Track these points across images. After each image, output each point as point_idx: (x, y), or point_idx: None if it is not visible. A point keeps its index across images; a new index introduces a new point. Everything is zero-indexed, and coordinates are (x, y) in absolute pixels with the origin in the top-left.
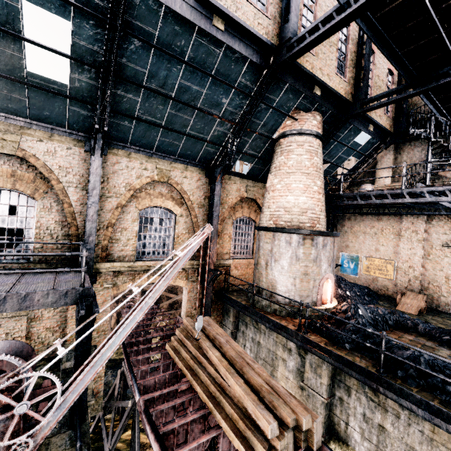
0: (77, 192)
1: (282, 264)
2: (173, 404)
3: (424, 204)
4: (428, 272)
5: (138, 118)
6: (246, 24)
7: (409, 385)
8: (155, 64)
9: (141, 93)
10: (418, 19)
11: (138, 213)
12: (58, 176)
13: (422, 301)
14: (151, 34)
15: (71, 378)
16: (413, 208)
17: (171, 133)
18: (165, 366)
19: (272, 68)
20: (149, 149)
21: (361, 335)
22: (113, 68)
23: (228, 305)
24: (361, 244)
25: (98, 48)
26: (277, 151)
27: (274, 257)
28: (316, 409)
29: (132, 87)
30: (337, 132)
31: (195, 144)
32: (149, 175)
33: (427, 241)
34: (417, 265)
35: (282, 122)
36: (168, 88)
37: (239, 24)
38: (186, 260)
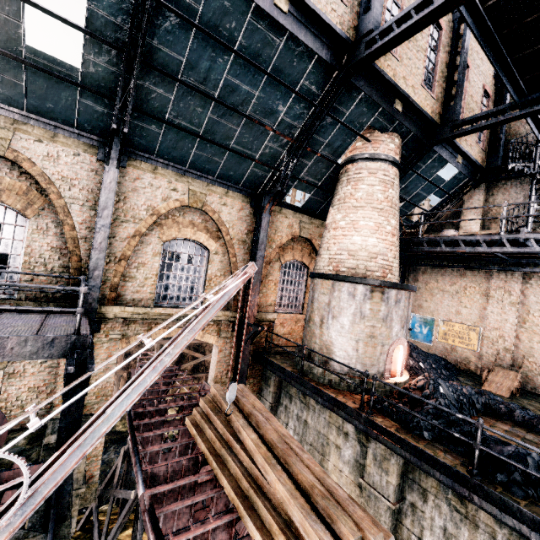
0: (83, 211)
1: (343, 322)
2: (189, 503)
3: (521, 258)
4: (523, 344)
5: (169, 122)
6: (317, 7)
7: (514, 496)
8: (195, 51)
9: (175, 88)
10: (539, 13)
11: (161, 246)
12: (60, 189)
13: (515, 381)
14: (192, 9)
15: (47, 462)
16: (507, 262)
17: (210, 146)
18: (183, 446)
19: (345, 68)
20: (180, 164)
21: (443, 421)
22: (139, 50)
23: (269, 371)
24: (438, 305)
25: (122, 22)
26: (343, 180)
27: (332, 313)
28: (379, 517)
29: (163, 80)
30: (418, 161)
31: (240, 163)
32: (178, 197)
33: (523, 305)
34: (509, 334)
35: (351, 143)
36: (211, 85)
37: (308, 6)
38: (219, 307)
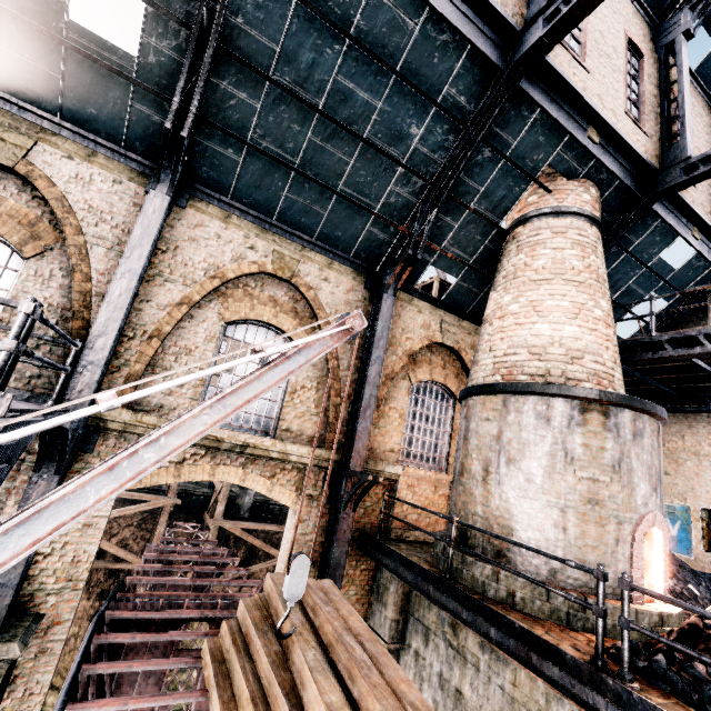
0: (109, 257)
1: (529, 470)
2: None
3: None
4: None
5: (252, 143)
6: None
7: None
8: (294, 36)
9: (263, 93)
10: None
11: (221, 327)
12: (82, 222)
13: None
14: None
15: None
16: None
17: (310, 186)
18: None
19: (511, 64)
20: (265, 214)
21: None
22: (215, 22)
23: (385, 574)
24: (693, 480)
25: None
26: (510, 249)
27: (506, 452)
28: None
29: (248, 79)
30: (629, 229)
31: (352, 218)
32: (256, 260)
33: None
34: None
35: (520, 195)
36: (314, 89)
37: None
38: (285, 375)
